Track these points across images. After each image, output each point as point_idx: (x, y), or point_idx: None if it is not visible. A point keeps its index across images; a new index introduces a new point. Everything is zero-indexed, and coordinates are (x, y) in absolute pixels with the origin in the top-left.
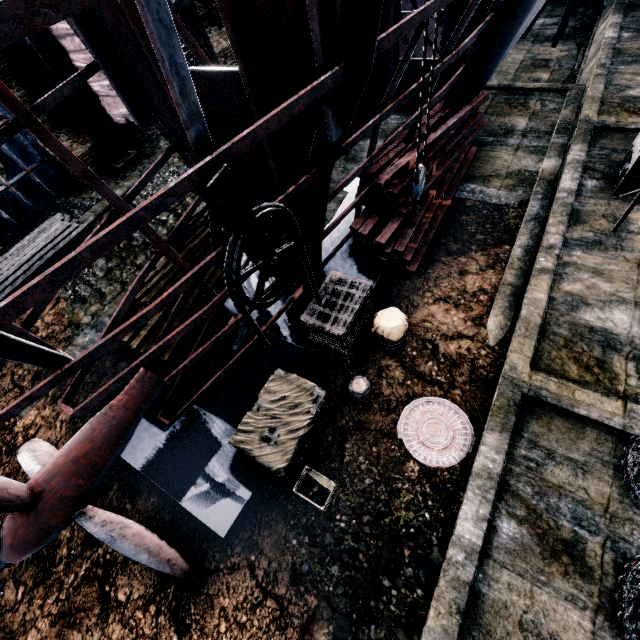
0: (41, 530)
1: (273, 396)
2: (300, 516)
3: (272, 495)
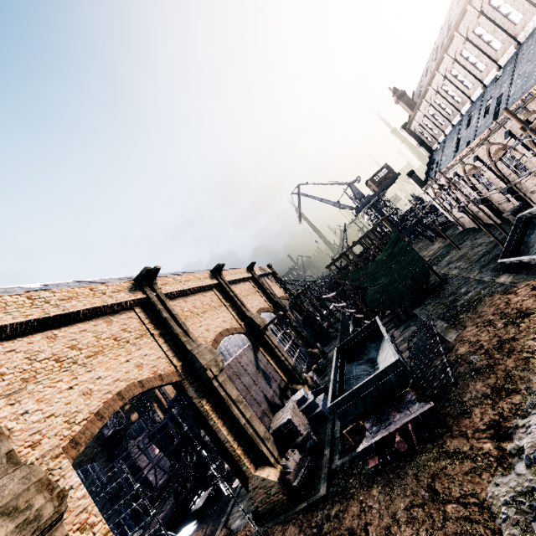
0: (150, 535)
1: (201, 498)
2: (209, 516)
3: (203, 519)
